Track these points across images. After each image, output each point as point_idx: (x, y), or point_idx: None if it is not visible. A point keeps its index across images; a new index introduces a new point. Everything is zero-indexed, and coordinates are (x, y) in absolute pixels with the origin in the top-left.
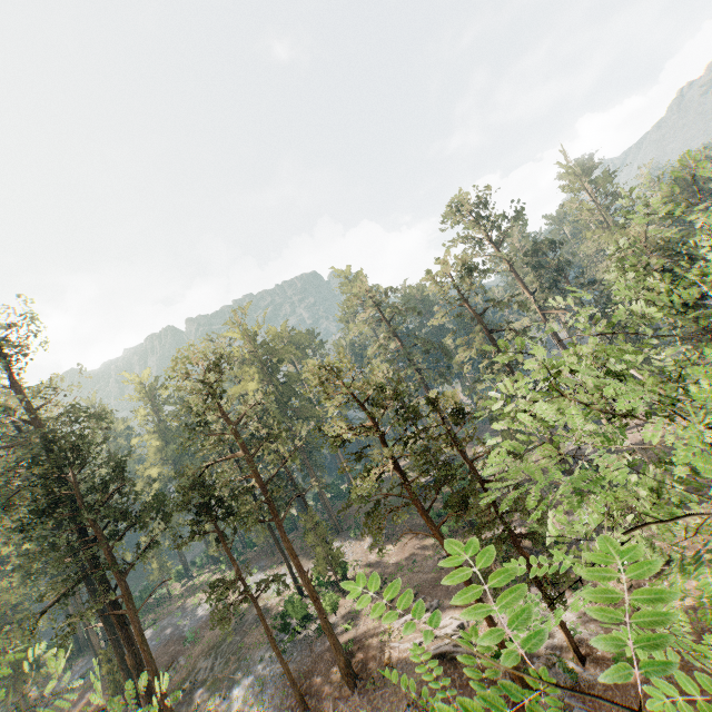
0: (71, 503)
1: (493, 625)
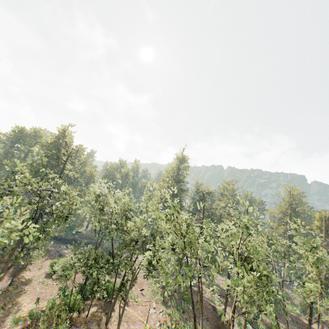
0: None
1: (226, 303)
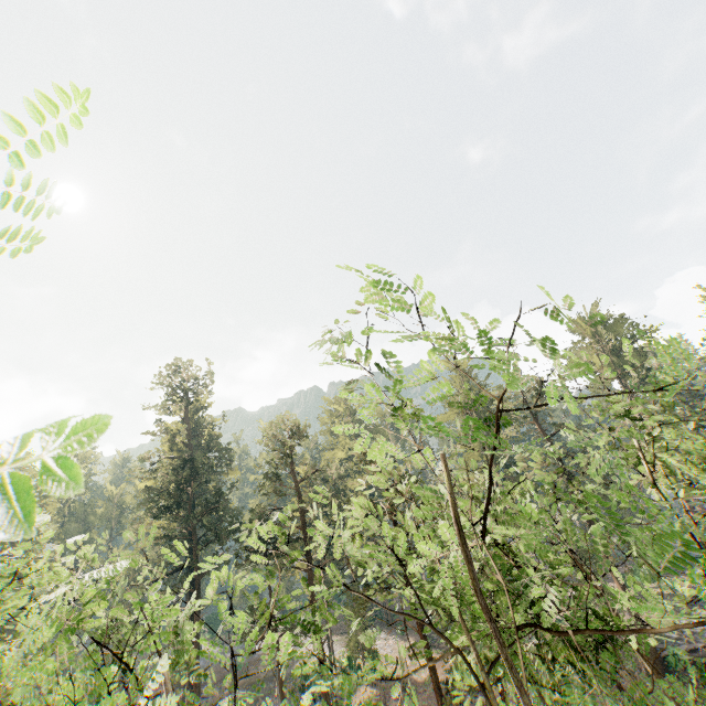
0: (192, 509)
1: None
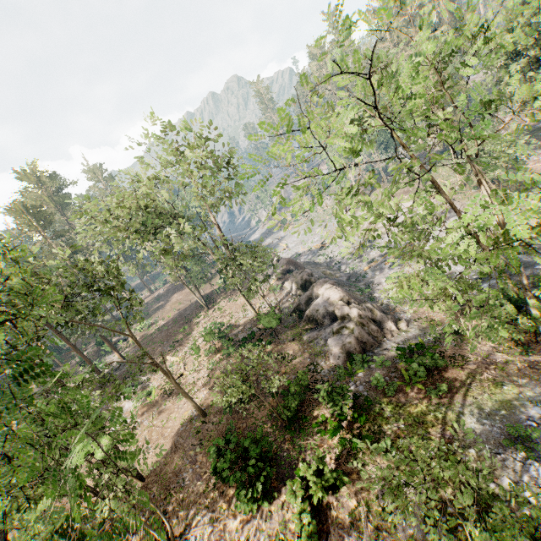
0: None
1: (85, 356)
